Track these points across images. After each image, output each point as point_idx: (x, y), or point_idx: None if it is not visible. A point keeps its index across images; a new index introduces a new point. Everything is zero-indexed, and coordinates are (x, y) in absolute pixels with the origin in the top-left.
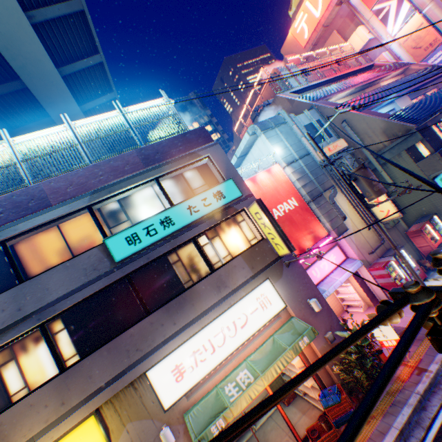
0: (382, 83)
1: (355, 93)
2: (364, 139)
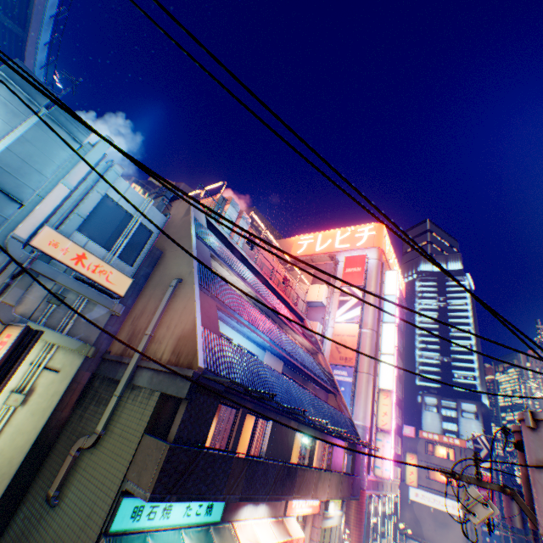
0: (290, 337)
1: (259, 307)
2: (165, 324)
